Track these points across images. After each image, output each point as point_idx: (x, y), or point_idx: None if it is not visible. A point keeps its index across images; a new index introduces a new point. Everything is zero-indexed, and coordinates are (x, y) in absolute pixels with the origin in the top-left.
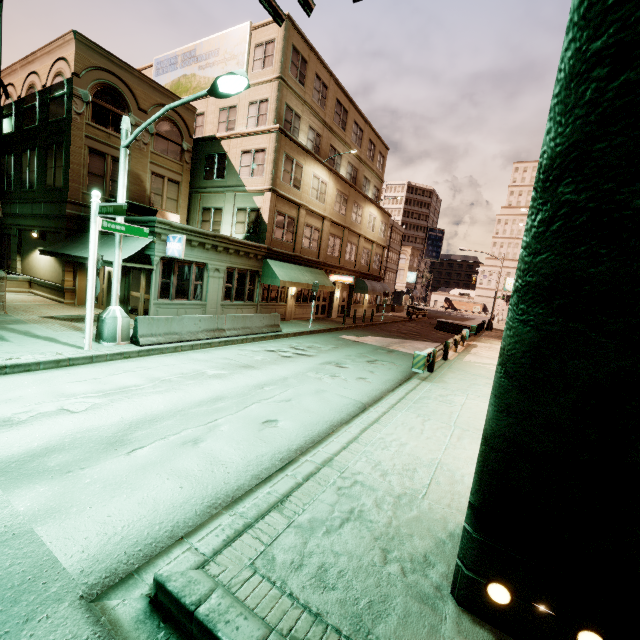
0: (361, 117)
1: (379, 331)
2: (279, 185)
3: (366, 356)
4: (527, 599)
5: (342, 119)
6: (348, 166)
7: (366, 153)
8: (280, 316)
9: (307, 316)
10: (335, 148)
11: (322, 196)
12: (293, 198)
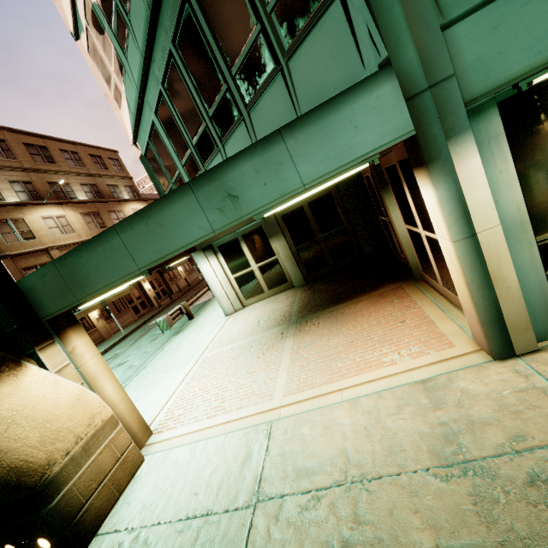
0: (66, 143)
1: (190, 294)
2: (7, 249)
3: (154, 335)
4: (18, 542)
5: (44, 156)
6: (83, 187)
7: (95, 167)
8: (97, 341)
9: (128, 322)
10: (56, 182)
11: (67, 228)
12: (33, 249)
